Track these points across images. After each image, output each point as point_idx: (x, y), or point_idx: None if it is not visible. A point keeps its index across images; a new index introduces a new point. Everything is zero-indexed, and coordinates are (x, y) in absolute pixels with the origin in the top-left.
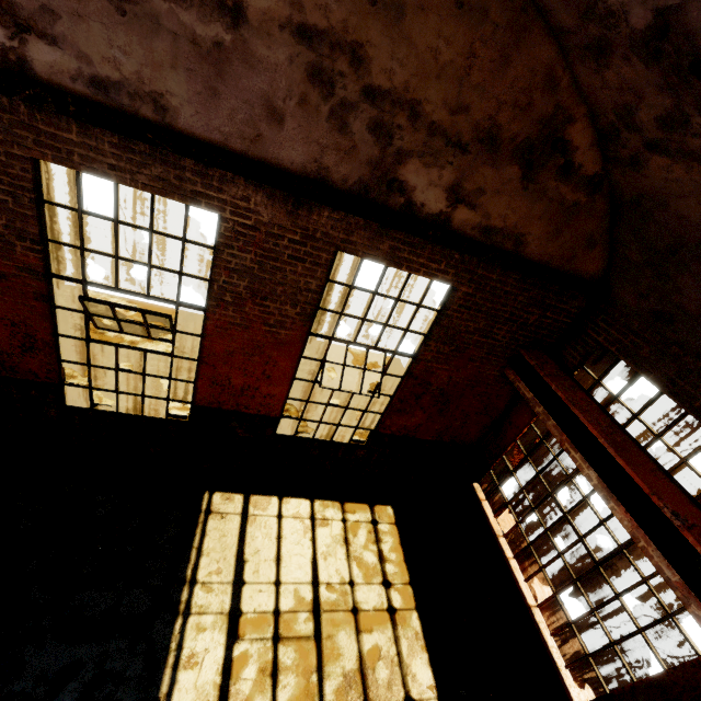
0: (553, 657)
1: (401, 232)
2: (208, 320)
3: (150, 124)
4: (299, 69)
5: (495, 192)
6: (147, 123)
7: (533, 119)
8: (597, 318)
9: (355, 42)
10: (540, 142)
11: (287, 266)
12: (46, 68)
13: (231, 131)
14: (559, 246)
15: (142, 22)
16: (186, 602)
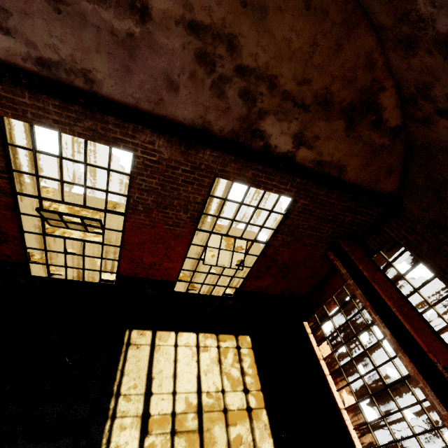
0: (355, 445)
1: (260, 165)
2: (127, 222)
3: (82, 92)
4: (190, 53)
5: (326, 138)
6: (79, 91)
7: (356, 89)
8: (391, 220)
9: (230, 34)
10: (360, 104)
11: (181, 187)
12: (3, 51)
13: (141, 97)
14: (368, 173)
15: (73, 18)
16: (113, 409)
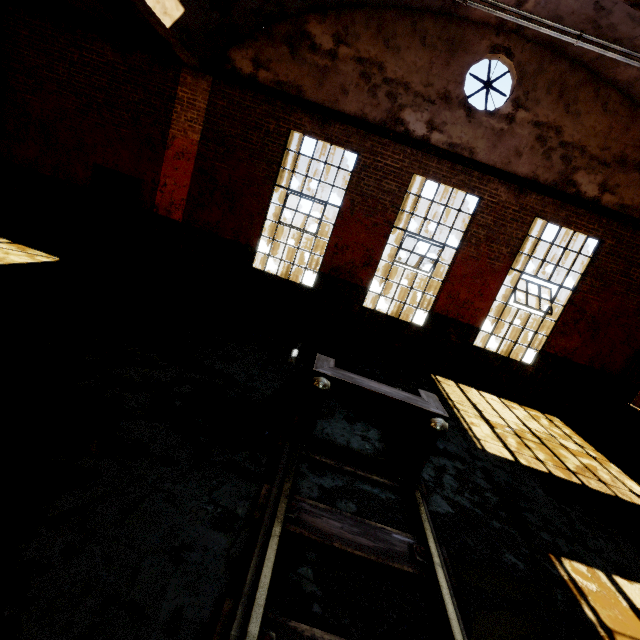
0: None
1: (572, 207)
2: (459, 253)
3: (468, 158)
4: (532, 137)
5: (626, 186)
6: (467, 157)
7: None
8: None
9: (558, 126)
10: None
11: (508, 224)
12: (435, 141)
13: (497, 161)
14: None
15: (475, 124)
16: (453, 405)
